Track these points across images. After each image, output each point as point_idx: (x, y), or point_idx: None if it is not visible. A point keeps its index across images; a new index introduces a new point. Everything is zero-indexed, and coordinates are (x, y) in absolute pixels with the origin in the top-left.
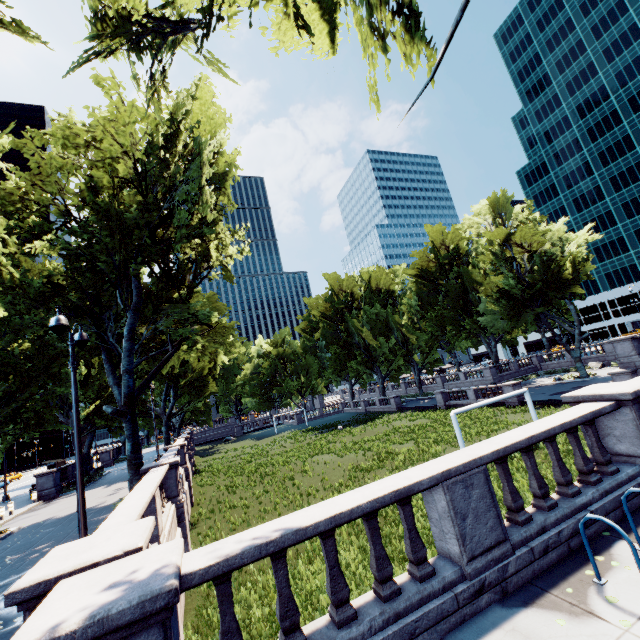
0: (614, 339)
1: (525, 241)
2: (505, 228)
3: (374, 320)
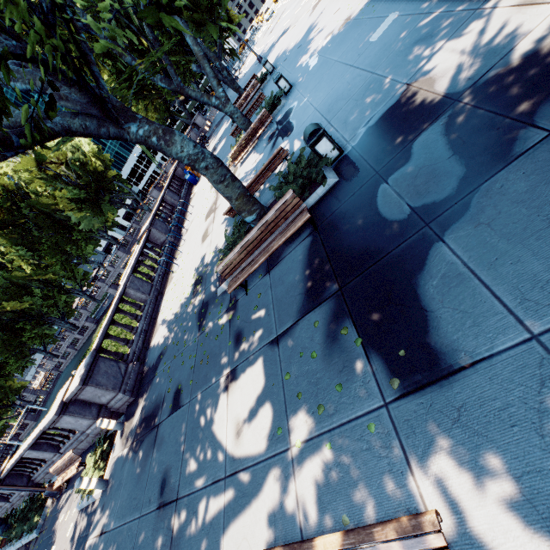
0: (149, 192)
1: (54, 158)
2: (30, 156)
3: (1, 292)
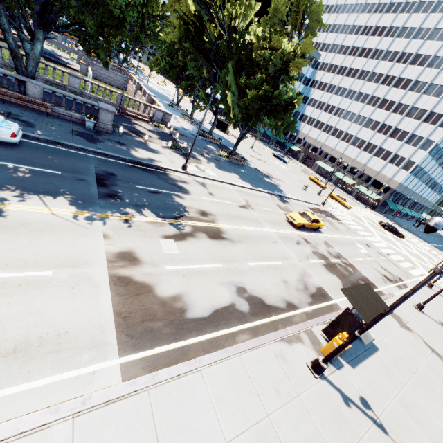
0: None
1: None
2: None
3: None
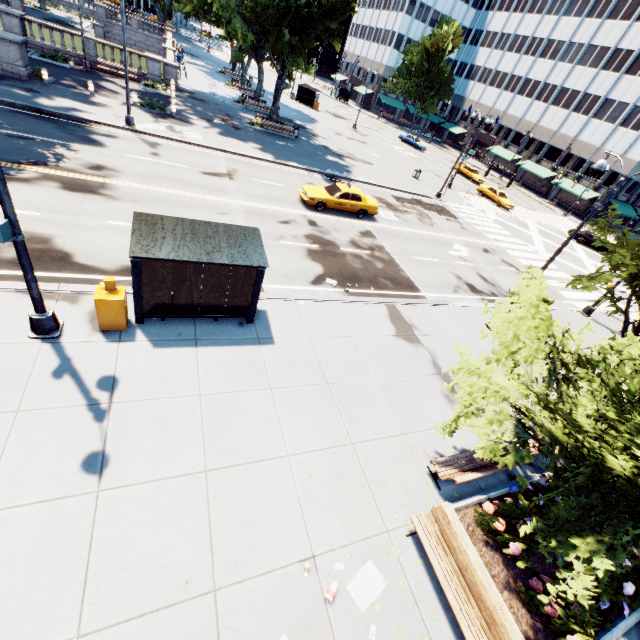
0: (99, 4)
1: None
2: None
3: None
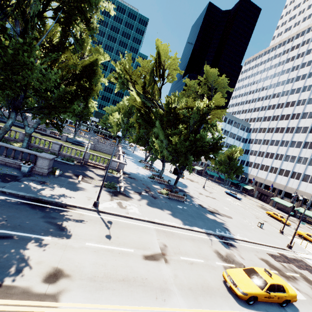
0: (96, 138)
1: None
2: None
3: None
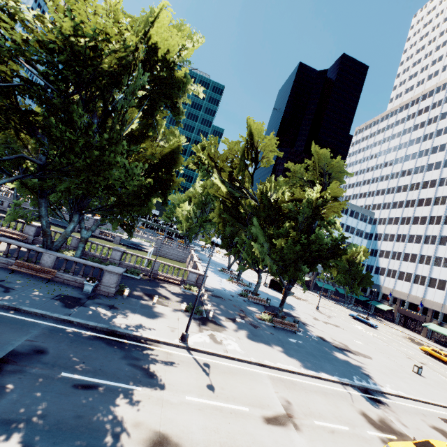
0: (159, 238)
1: None
2: None
3: None
